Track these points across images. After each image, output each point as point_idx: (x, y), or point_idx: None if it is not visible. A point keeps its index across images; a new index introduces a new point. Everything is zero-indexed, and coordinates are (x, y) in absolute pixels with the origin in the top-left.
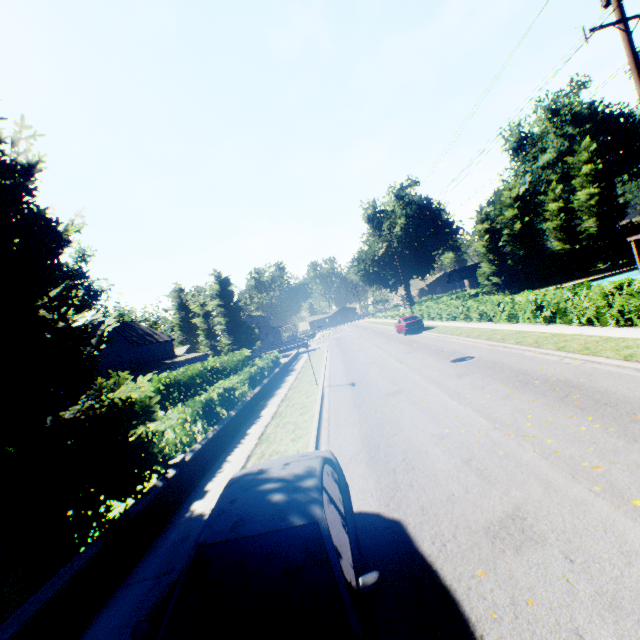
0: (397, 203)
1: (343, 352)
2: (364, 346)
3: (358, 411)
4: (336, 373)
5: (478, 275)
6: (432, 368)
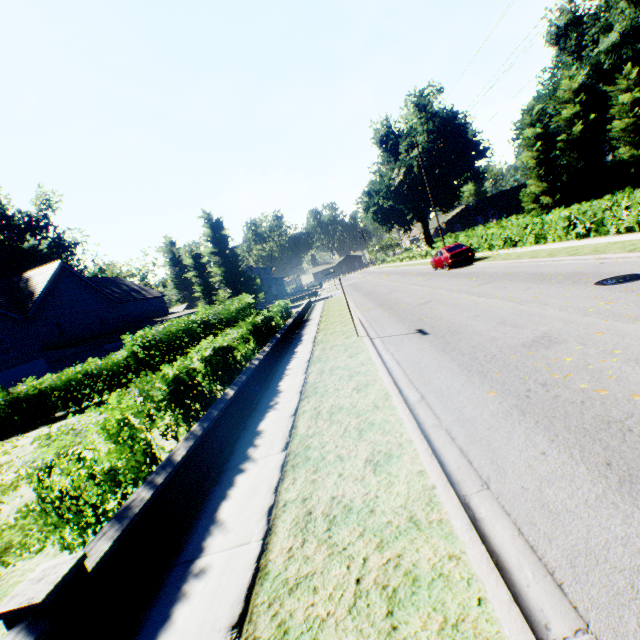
0: (417, 116)
1: (369, 296)
2: (395, 287)
3: (488, 383)
4: (377, 319)
5: (522, 197)
6: (570, 297)
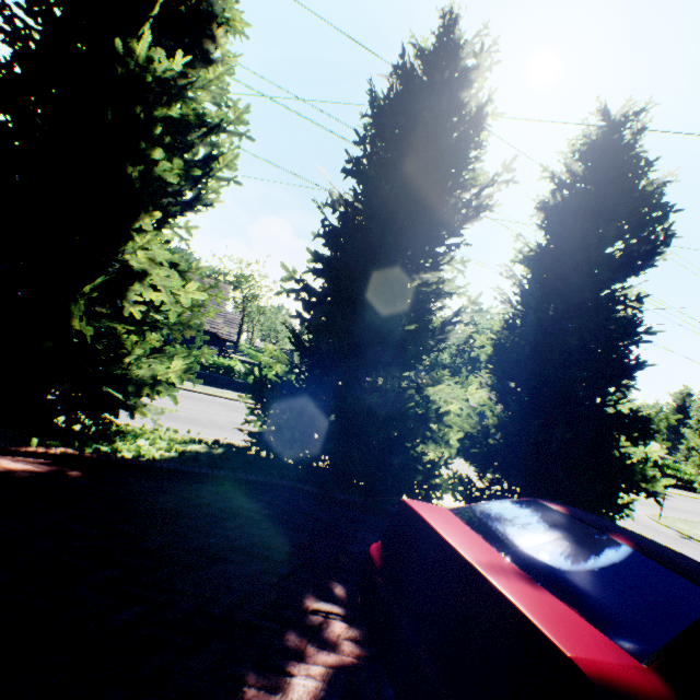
0: None
1: None
2: None
3: None
4: None
5: None
6: None
